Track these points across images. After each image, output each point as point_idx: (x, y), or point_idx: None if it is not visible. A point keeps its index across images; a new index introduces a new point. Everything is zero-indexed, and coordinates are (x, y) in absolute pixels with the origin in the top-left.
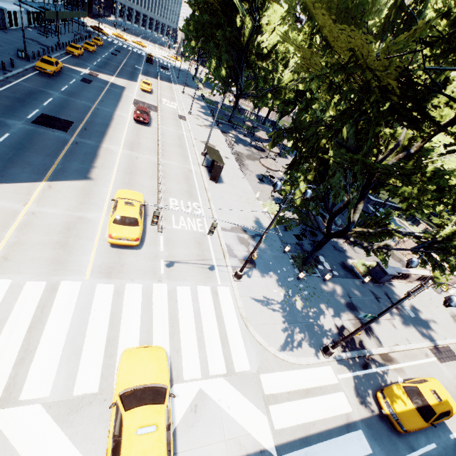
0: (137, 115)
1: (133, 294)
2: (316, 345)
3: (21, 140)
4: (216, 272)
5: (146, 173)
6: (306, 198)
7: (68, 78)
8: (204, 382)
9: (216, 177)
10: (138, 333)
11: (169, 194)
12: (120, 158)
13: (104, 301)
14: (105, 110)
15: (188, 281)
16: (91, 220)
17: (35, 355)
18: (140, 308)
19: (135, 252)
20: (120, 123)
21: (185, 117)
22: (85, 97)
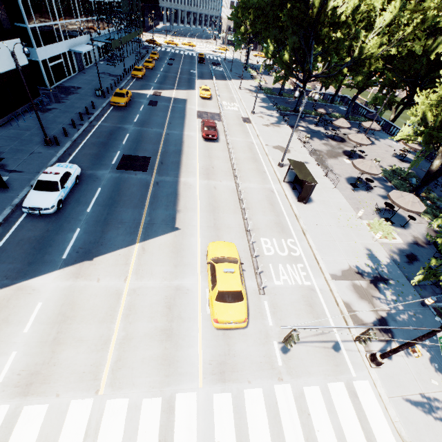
0: (205, 133)
1: (255, 408)
2: None
3: (110, 194)
4: (343, 354)
5: (228, 207)
6: None
7: (137, 105)
8: None
9: (305, 198)
10: None
11: (258, 232)
12: (199, 192)
13: (226, 425)
14: (174, 134)
15: (313, 374)
16: (188, 289)
17: None
18: (269, 433)
19: (242, 333)
20: (190, 146)
21: (249, 119)
22: (154, 123)
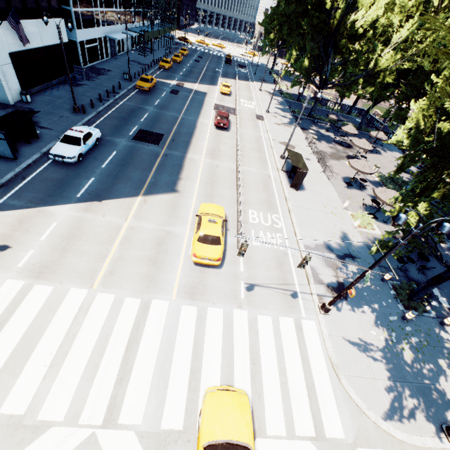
0: (217, 121)
1: (214, 320)
2: (435, 419)
3: (124, 157)
4: (299, 300)
5: (226, 182)
6: (441, 233)
7: (160, 91)
8: (289, 443)
9: (297, 184)
10: (219, 366)
11: (248, 205)
12: (202, 168)
13: (188, 325)
14: (189, 119)
15: (269, 309)
16: (177, 235)
17: (131, 376)
18: (221, 337)
19: (216, 271)
20: (202, 131)
21: (263, 117)
22: (173, 108)
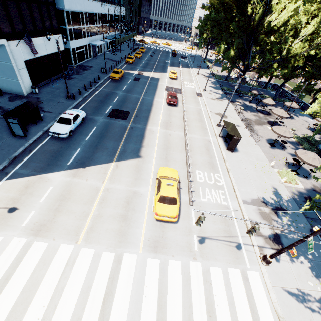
0: (168, 100)
1: (174, 272)
2: None
3: (102, 131)
4: (243, 252)
5: (177, 148)
6: None
7: (127, 79)
8: None
9: (232, 148)
10: (181, 319)
11: (195, 166)
12: (158, 137)
13: (153, 278)
14: (148, 99)
15: (218, 260)
16: (142, 194)
17: None
18: (181, 289)
19: (173, 226)
20: (157, 107)
21: (201, 94)
22: (136, 91)
